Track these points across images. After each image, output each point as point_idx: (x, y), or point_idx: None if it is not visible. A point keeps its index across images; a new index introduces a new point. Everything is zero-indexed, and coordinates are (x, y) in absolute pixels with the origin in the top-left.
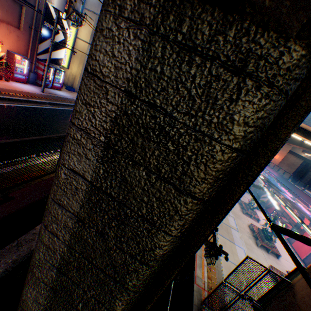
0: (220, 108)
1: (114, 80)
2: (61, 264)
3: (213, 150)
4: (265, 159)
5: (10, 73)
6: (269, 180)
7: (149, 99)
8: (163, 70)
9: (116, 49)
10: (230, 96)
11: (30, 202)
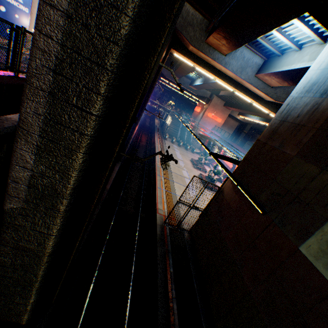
0: None
1: None
2: (56, 66)
3: None
4: (179, 2)
5: None
6: None
7: None
8: None
9: None
10: None
11: None
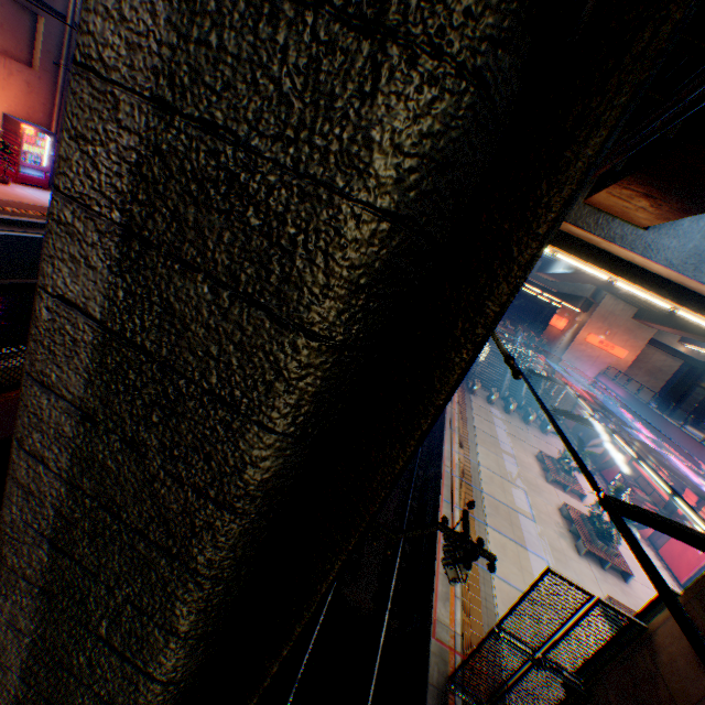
0: (344, 116)
1: (130, 77)
2: (58, 530)
3: (338, 219)
4: (510, 285)
5: (12, 166)
6: (605, 406)
7: (202, 113)
8: (223, 41)
9: (128, 3)
10: (359, 88)
11: None
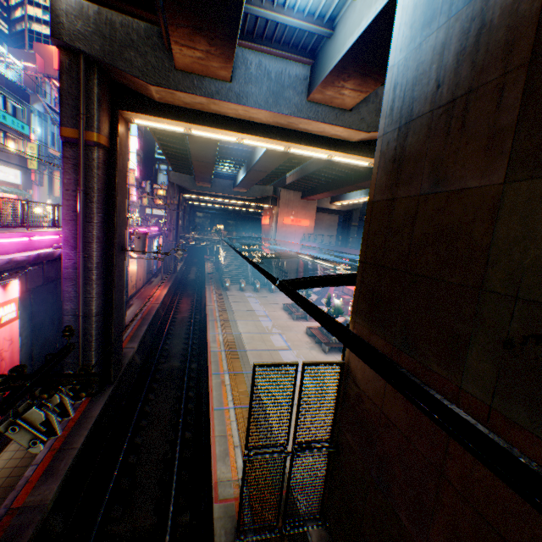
0: None
1: None
2: None
3: None
4: None
5: None
6: None
7: None
8: None
9: None
10: None
11: None
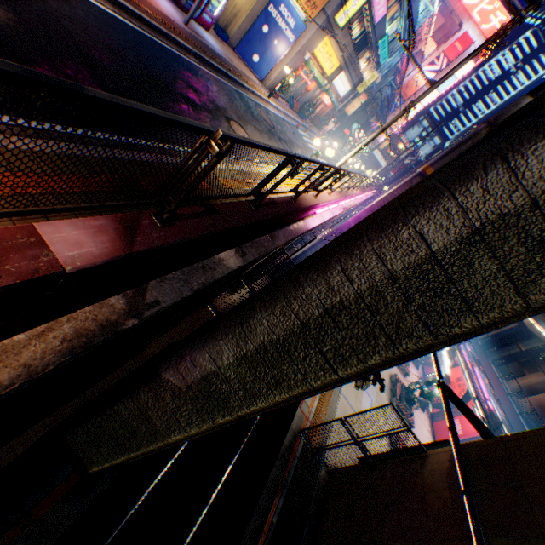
0: None
1: (529, 186)
2: (333, 307)
3: None
4: None
5: None
6: None
7: None
8: None
9: None
10: None
11: (233, 226)
